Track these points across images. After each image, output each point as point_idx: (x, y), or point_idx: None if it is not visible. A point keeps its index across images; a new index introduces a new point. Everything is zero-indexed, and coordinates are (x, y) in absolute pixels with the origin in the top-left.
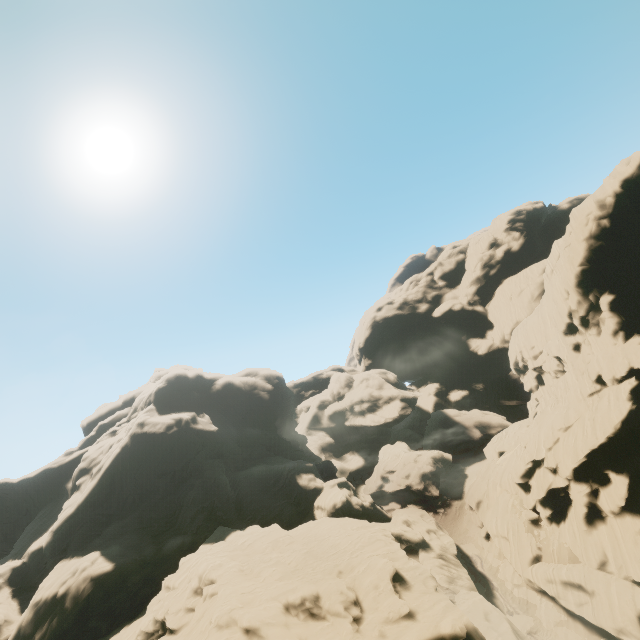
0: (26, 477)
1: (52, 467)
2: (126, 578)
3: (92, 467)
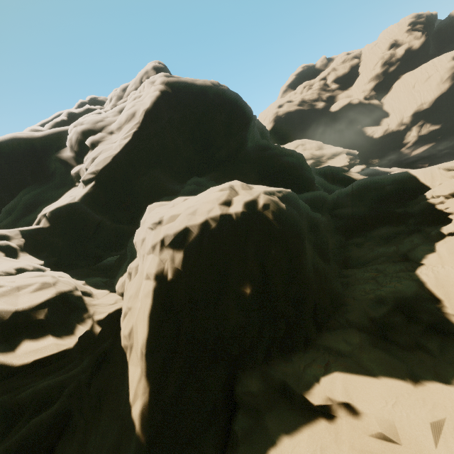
0: None
1: (17, 137)
2: (307, 216)
3: (103, 127)
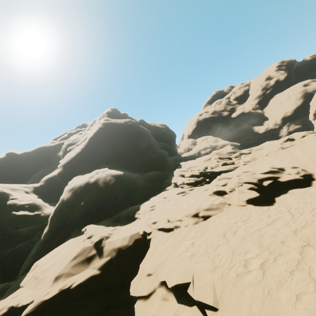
0: (26, 151)
1: (44, 146)
2: (132, 182)
3: (76, 142)
